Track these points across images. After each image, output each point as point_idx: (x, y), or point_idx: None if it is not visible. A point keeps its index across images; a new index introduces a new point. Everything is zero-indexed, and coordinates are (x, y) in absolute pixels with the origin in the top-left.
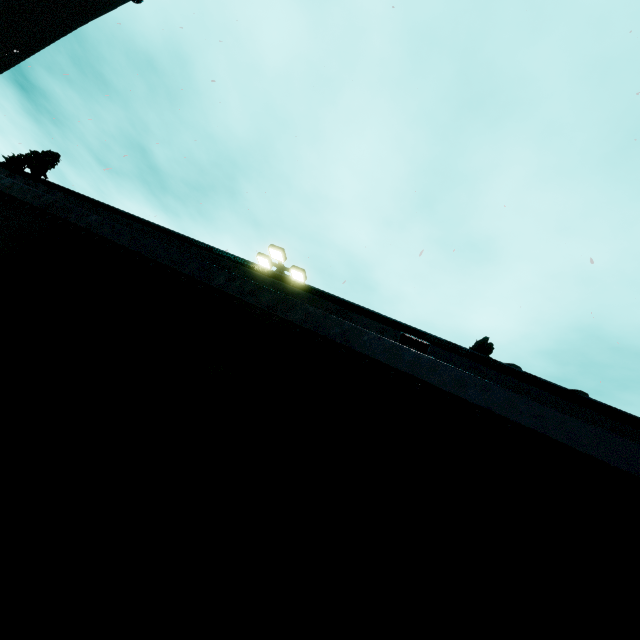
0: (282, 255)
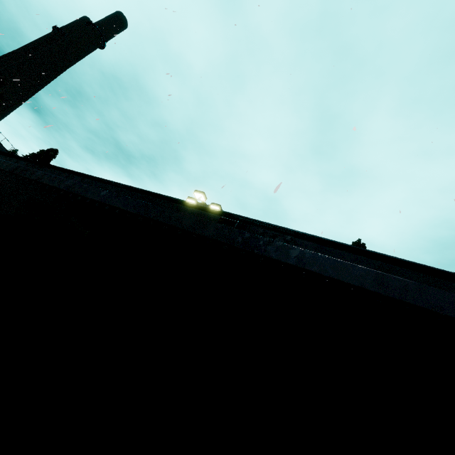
0: (203, 196)
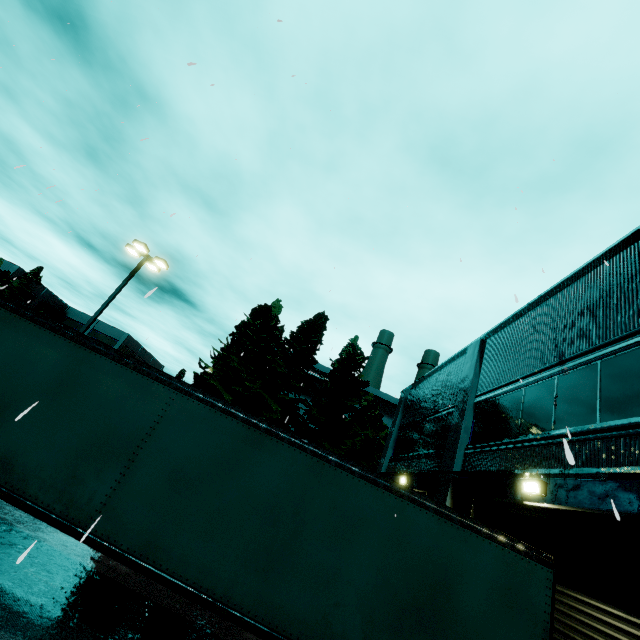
0: (145, 248)
